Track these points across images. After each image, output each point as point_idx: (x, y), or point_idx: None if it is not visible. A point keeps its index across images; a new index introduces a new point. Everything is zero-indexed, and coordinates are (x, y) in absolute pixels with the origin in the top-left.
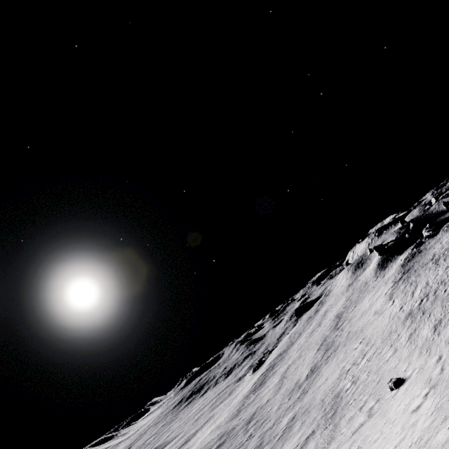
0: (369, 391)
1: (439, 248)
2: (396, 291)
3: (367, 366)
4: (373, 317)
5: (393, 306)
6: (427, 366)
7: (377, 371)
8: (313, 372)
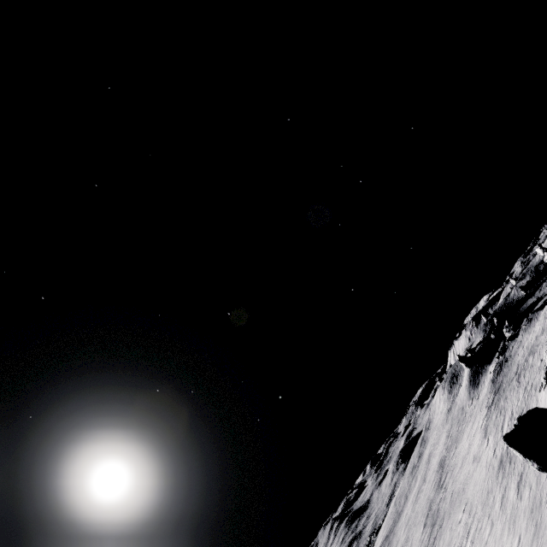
0: None
1: (521, 356)
2: (489, 423)
3: None
4: (472, 466)
5: (488, 449)
6: None
7: None
8: None
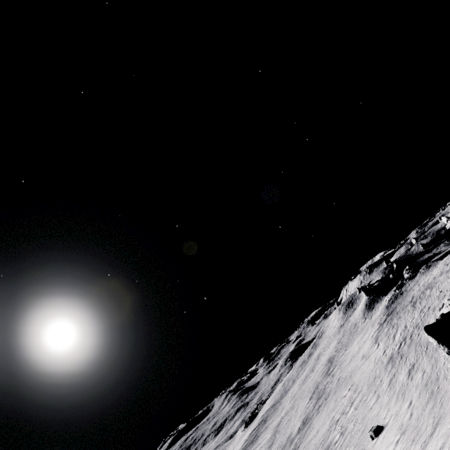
0: (354, 442)
1: (417, 290)
2: (381, 334)
3: (354, 415)
4: (361, 361)
5: (378, 350)
6: (401, 412)
7: (362, 420)
8: (305, 424)
